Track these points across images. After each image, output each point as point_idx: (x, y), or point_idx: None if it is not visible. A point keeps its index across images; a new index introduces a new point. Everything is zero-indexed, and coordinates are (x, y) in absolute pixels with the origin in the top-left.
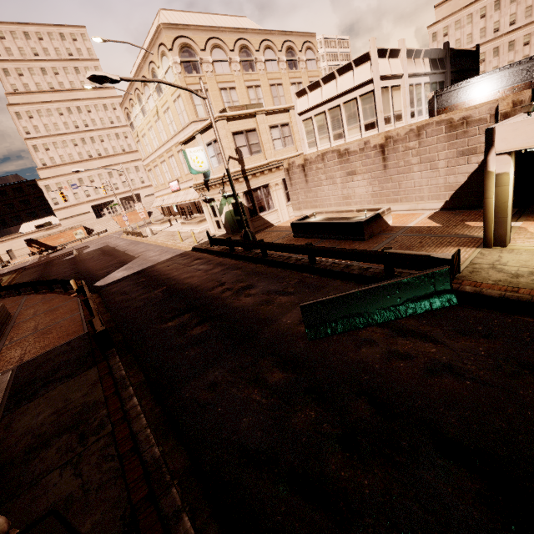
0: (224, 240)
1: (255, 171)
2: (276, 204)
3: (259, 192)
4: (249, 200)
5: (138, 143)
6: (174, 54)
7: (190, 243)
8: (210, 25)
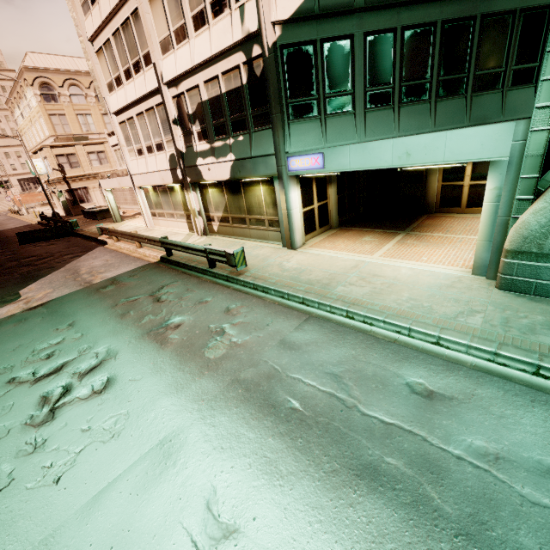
0: (43, 217)
1: (75, 178)
2: (95, 200)
3: (79, 191)
4: (71, 195)
5: (22, 137)
6: (35, 89)
7: (40, 219)
8: (72, 67)
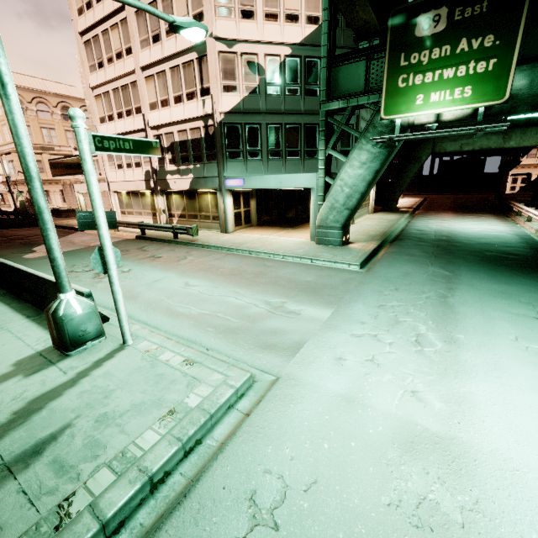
0: (3, 211)
1: None
2: (54, 202)
3: None
4: None
5: None
6: None
7: None
8: (41, 87)
